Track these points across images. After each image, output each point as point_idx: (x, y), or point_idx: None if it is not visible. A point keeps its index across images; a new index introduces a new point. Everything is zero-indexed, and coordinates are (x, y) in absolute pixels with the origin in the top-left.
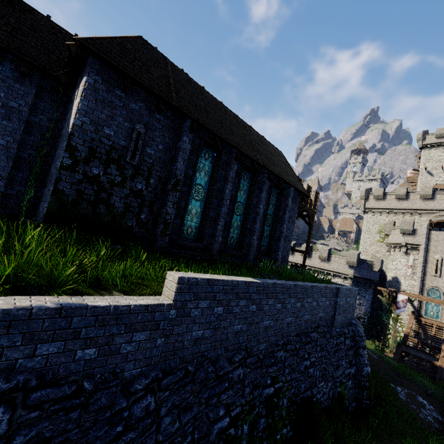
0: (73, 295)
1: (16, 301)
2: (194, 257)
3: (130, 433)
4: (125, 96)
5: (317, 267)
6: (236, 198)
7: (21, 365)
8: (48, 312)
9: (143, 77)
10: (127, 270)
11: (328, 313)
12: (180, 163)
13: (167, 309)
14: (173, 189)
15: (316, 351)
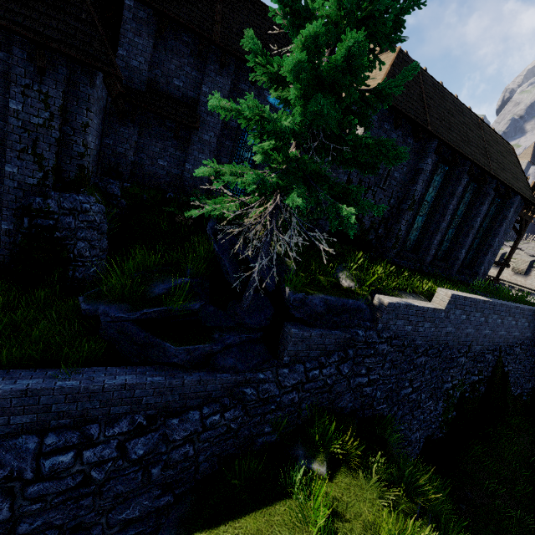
0: (391, 296)
1: (390, 299)
2: (410, 267)
3: (413, 371)
4: (389, 128)
5: (506, 280)
6: (456, 213)
7: (391, 328)
8: (404, 306)
9: (409, 107)
10: (405, 283)
11: (534, 334)
12: (419, 184)
13: (441, 312)
14: (408, 209)
15: (515, 363)
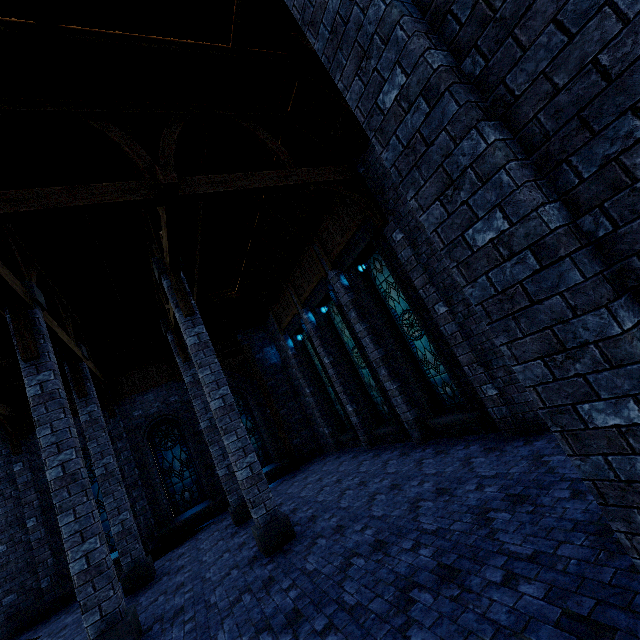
0: None
1: None
2: None
3: None
4: None
5: None
6: None
7: None
8: None
9: None
10: None
11: None
12: None
13: None
14: None
15: None
